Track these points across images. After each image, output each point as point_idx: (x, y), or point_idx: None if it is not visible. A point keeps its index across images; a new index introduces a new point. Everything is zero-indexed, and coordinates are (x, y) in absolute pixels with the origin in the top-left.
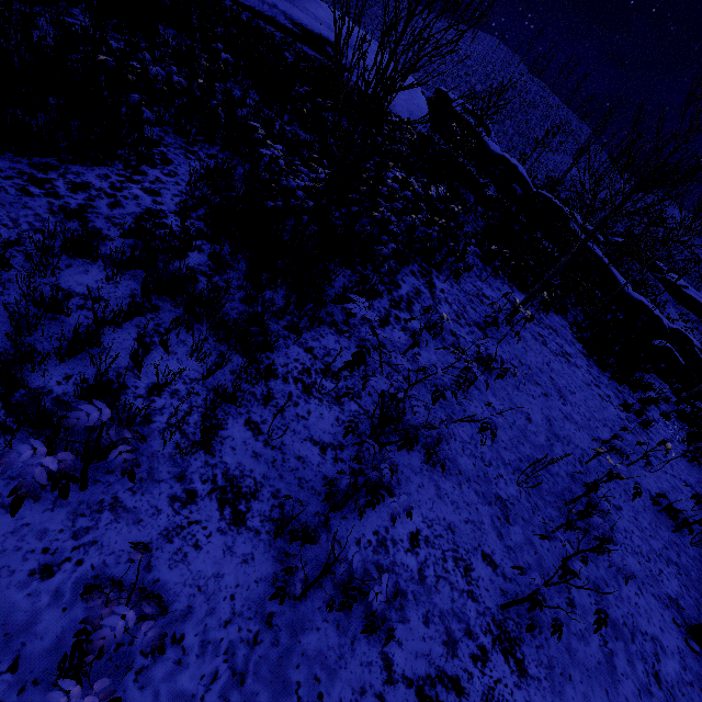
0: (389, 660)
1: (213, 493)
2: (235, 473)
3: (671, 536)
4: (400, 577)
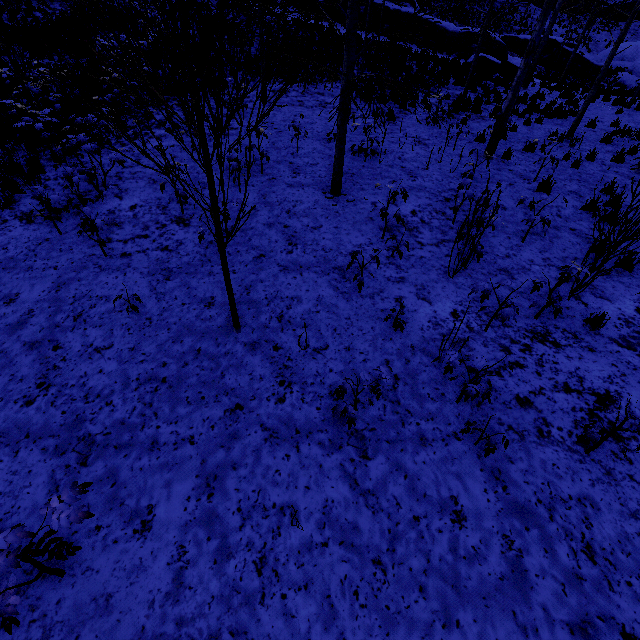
0: (111, 238)
1: (16, 218)
2: (27, 212)
3: (361, 164)
4: (122, 219)
